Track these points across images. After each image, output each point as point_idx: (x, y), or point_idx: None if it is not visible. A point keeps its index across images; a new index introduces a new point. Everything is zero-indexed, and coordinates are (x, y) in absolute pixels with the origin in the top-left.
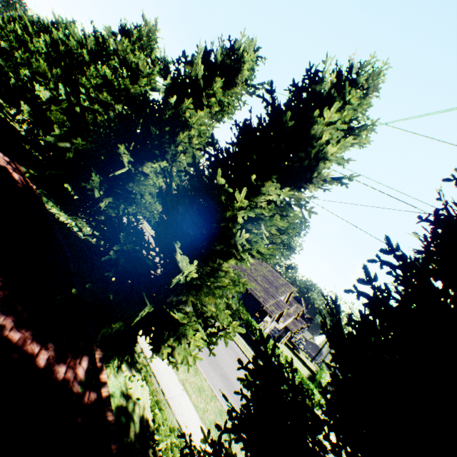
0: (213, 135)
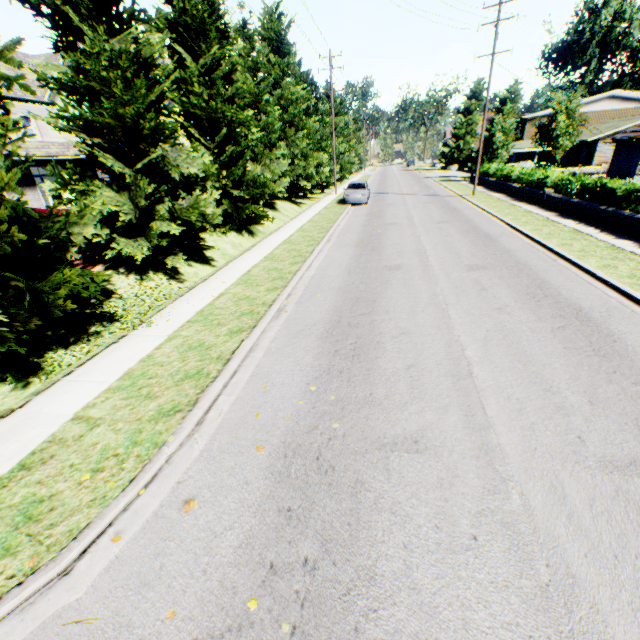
0: None
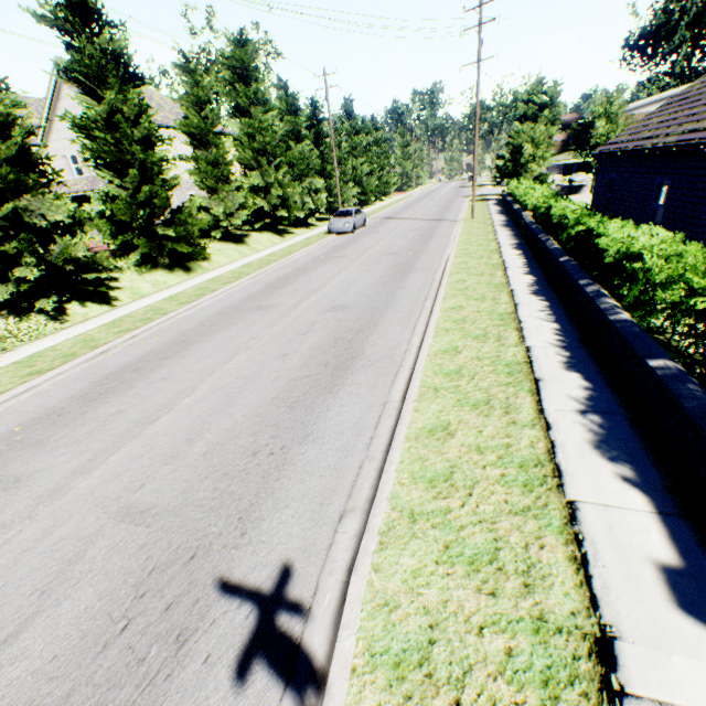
0: None
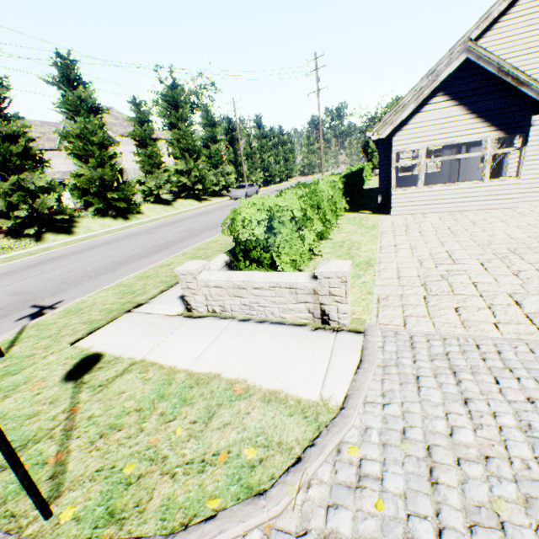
0: None
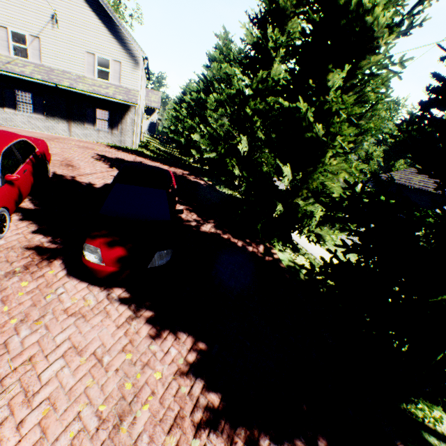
0: (272, 79)
